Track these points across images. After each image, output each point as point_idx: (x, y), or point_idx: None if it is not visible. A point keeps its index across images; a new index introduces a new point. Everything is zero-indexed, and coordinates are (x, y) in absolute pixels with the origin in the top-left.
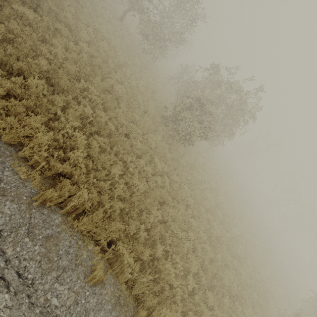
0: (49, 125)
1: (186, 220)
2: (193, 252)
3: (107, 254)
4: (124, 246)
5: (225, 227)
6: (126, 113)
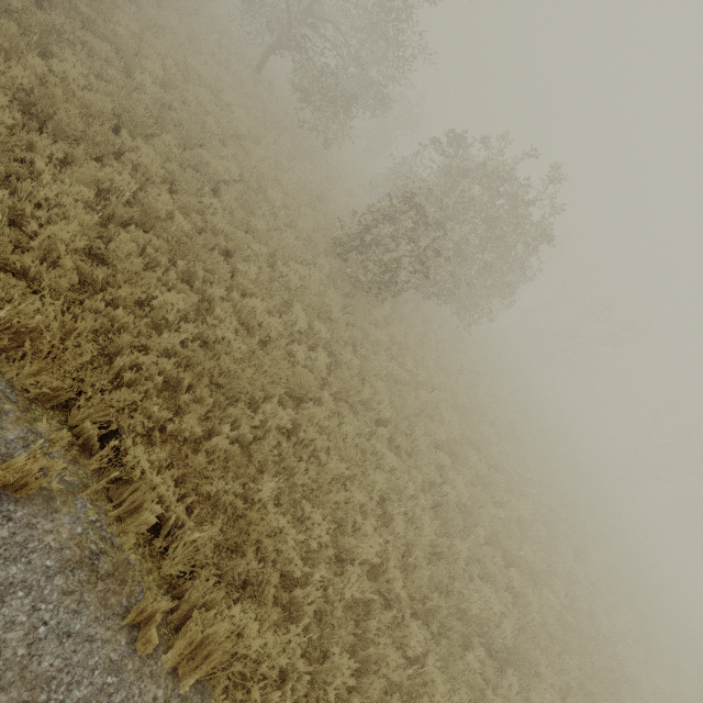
0: (11, 188)
1: (369, 450)
2: (387, 528)
3: (97, 460)
4: (153, 452)
5: (490, 492)
6: (230, 211)
